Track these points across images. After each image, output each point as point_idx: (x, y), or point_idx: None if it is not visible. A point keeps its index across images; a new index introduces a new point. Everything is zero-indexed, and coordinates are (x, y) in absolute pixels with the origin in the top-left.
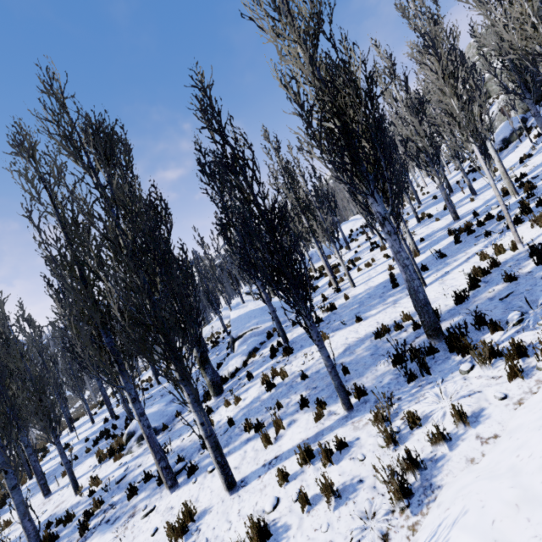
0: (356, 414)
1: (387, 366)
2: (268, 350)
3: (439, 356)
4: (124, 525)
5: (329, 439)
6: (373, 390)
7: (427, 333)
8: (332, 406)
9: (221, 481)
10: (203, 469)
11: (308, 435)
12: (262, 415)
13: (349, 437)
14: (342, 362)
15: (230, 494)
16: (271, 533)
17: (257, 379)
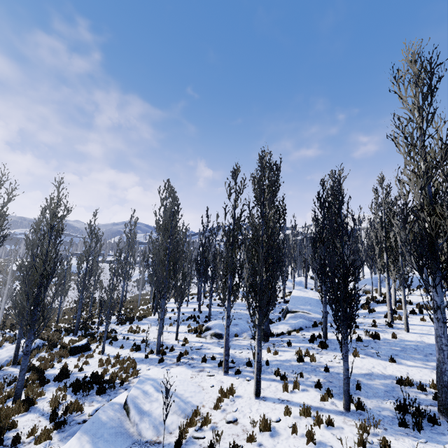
0: (349, 415)
1: (392, 406)
2: (309, 334)
3: (437, 428)
4: (198, 372)
5: (323, 415)
6: (371, 412)
7: (439, 407)
8: (336, 400)
9: (254, 388)
10: (243, 376)
11: (312, 404)
12: (288, 372)
13: (337, 423)
14: (360, 380)
15: (255, 398)
16: (271, 430)
17: (293, 349)
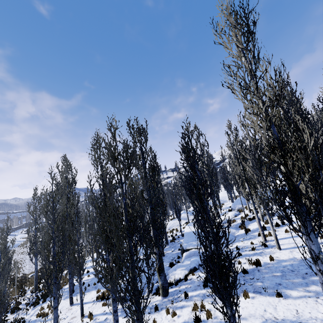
0: None
1: None
2: (203, 275)
3: None
4: None
5: None
6: None
7: None
8: None
9: None
10: None
11: None
12: None
13: None
14: None
15: None
16: None
17: (190, 301)
